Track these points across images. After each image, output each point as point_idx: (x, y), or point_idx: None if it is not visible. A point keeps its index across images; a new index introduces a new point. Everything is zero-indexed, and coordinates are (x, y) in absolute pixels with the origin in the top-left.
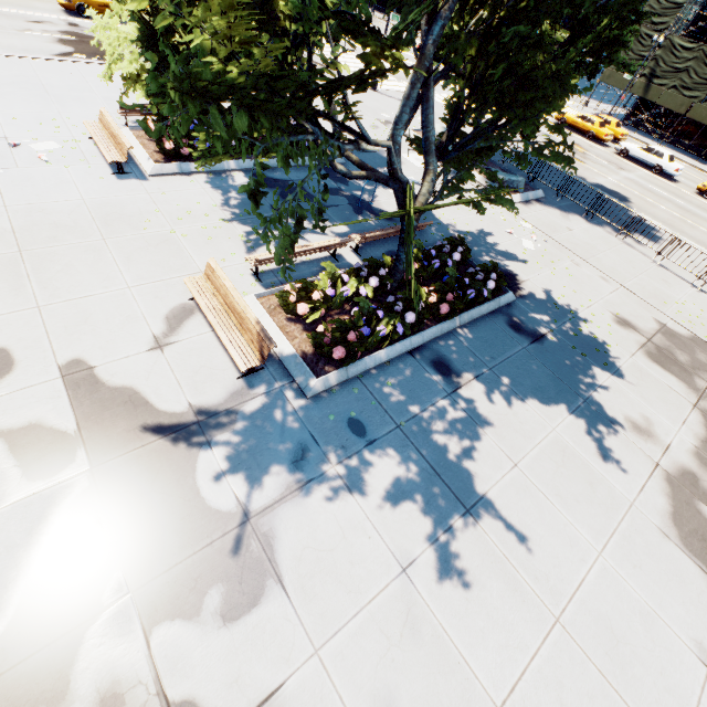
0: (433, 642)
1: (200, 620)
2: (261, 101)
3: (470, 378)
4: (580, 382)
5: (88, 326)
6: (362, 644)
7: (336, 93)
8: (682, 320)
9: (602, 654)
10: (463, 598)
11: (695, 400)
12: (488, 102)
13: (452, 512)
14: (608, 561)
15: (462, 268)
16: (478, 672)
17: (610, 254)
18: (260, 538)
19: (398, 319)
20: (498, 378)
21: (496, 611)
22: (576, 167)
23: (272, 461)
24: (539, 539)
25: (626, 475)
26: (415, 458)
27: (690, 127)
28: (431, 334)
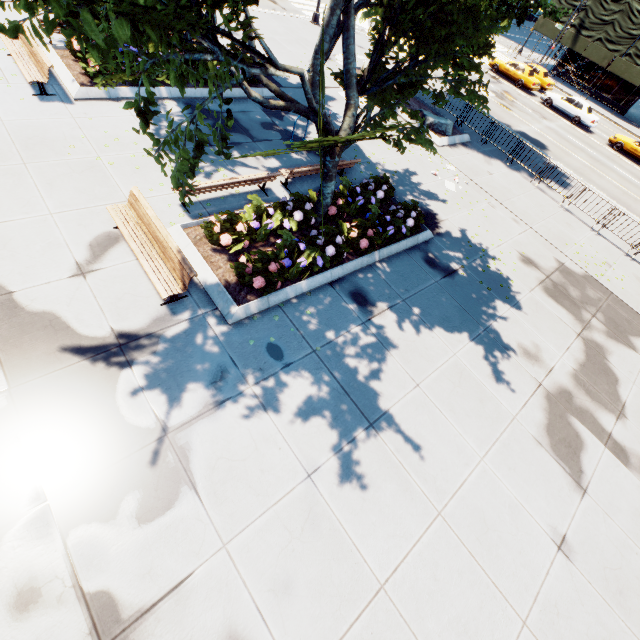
0: (330, 534)
1: (116, 522)
2: (141, 5)
3: (384, 308)
4: (483, 313)
5: (7, 251)
6: (267, 538)
7: (225, 2)
8: (578, 260)
9: (474, 539)
10: (360, 498)
11: (579, 330)
12: (407, 34)
13: (357, 425)
14: (488, 465)
15: (386, 206)
16: (368, 557)
17: (523, 198)
18: (176, 451)
19: (318, 252)
20: (410, 308)
21: (388, 508)
22: (487, 107)
23: (191, 382)
24: (431, 448)
25: (513, 394)
26: (328, 380)
27: (610, 81)
28: (351, 267)
